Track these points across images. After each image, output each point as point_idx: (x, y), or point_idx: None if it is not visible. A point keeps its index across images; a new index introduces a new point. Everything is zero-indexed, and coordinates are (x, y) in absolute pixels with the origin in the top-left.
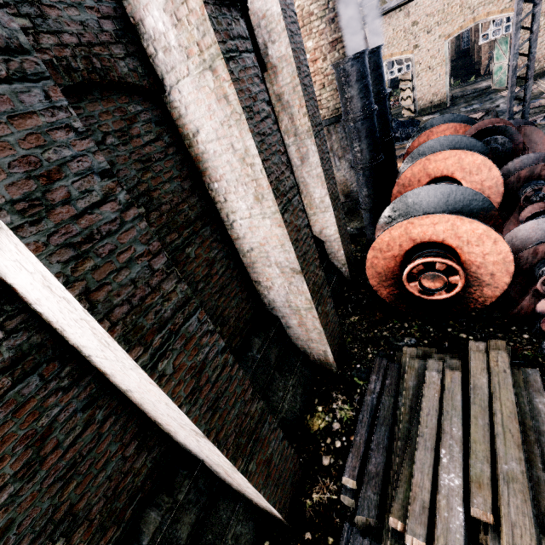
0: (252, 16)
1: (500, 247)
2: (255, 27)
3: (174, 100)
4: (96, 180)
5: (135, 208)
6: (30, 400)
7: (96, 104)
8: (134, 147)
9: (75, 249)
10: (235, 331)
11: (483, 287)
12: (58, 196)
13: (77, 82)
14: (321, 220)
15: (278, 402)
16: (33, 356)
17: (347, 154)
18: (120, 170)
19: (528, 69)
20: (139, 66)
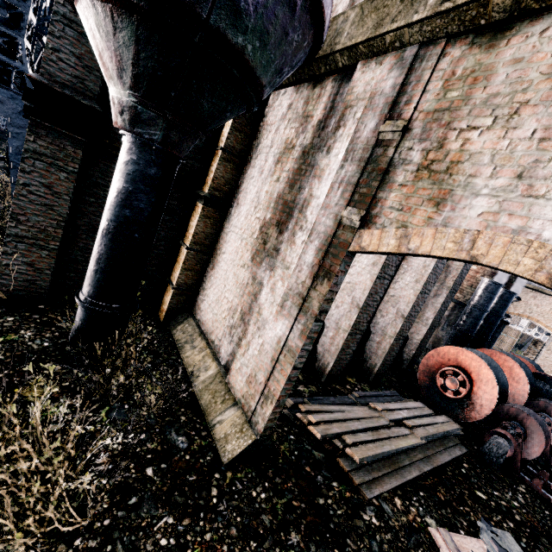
0: None
1: (494, 391)
2: None
3: None
4: None
5: None
6: None
7: None
8: None
9: None
10: None
11: (473, 410)
12: None
13: None
14: (418, 328)
15: None
16: None
17: None
18: None
19: None
20: None
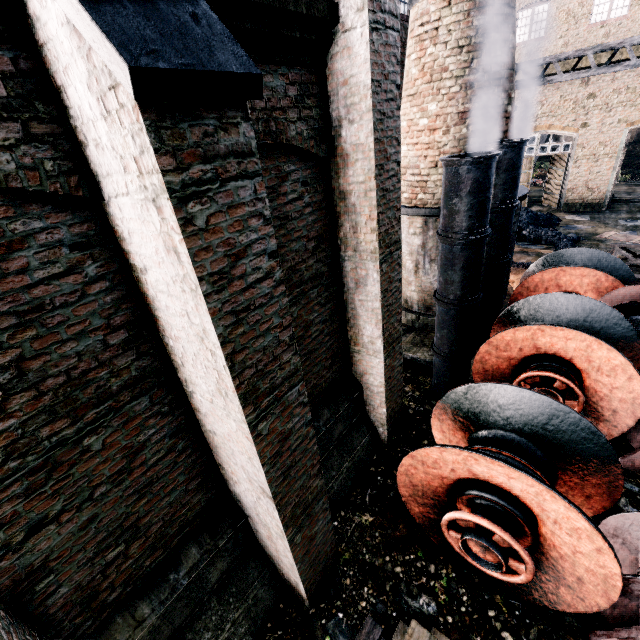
0: (330, 77)
1: (605, 560)
2: (331, 93)
3: (116, 215)
4: None
5: None
6: None
7: None
8: (4, 291)
9: None
10: (157, 542)
11: (560, 584)
12: None
13: None
14: (366, 363)
15: None
16: None
17: None
18: None
19: None
20: (47, 160)
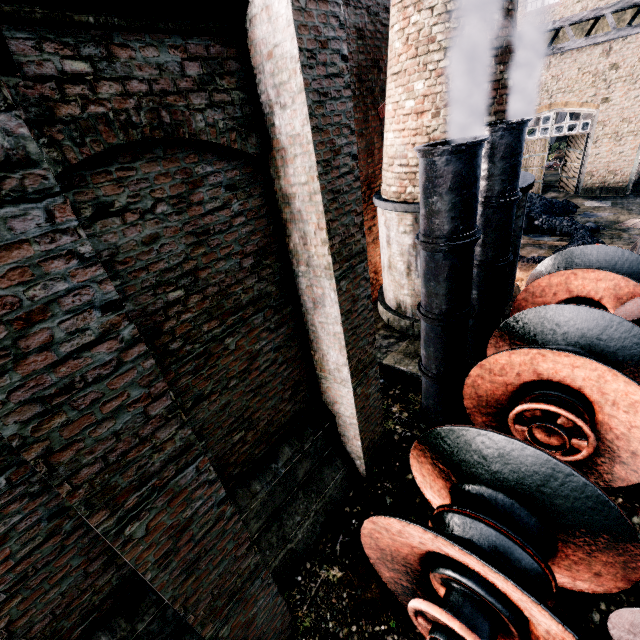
0: (252, 49)
1: None
2: (257, 71)
3: None
4: None
5: None
6: None
7: None
8: None
9: None
10: None
11: None
12: None
13: None
14: (334, 391)
15: None
16: None
17: None
18: None
19: None
20: None
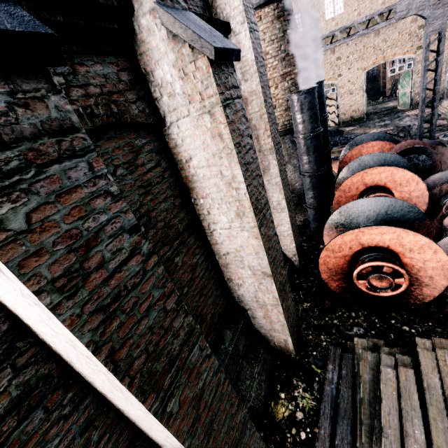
0: None
1: (439, 256)
2: None
3: (173, 133)
4: (125, 238)
5: (155, 255)
6: (32, 436)
7: (110, 141)
8: (138, 175)
9: (104, 311)
10: (211, 326)
11: (422, 287)
12: (93, 262)
13: (98, 125)
14: (277, 219)
15: (246, 390)
16: (39, 389)
17: (293, 160)
18: (126, 197)
19: (433, 100)
20: (146, 107)
